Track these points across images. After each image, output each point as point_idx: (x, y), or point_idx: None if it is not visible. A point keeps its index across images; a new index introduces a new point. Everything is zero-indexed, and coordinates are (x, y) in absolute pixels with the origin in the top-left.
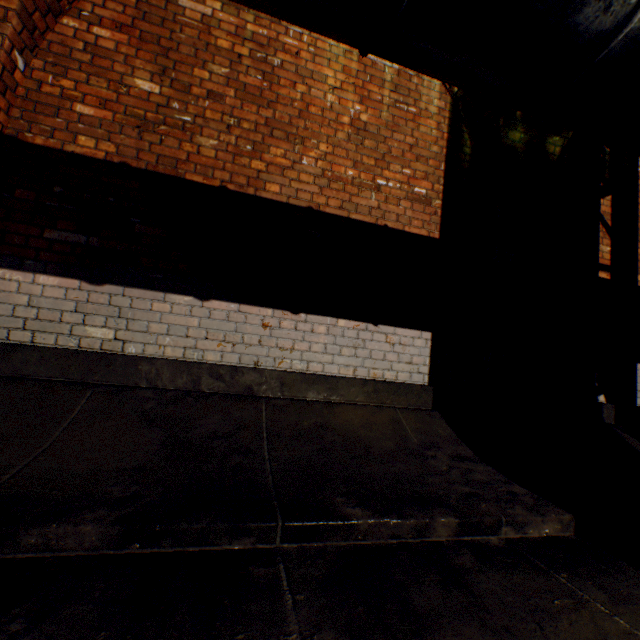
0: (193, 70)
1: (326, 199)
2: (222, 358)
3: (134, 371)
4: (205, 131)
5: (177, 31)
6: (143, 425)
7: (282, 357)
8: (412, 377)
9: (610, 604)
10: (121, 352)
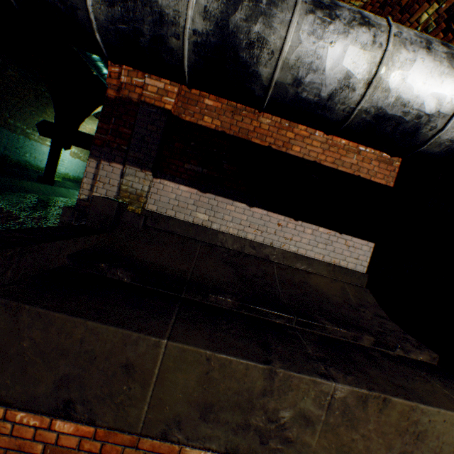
0: None
1: (325, 157)
2: (255, 238)
3: (216, 237)
4: (265, 114)
5: None
6: (225, 264)
7: (285, 243)
8: (356, 267)
9: (443, 386)
10: (210, 227)
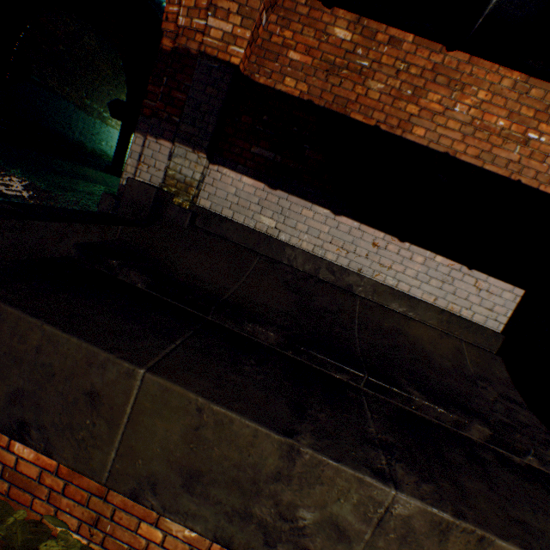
0: None
1: (465, 147)
2: (336, 259)
3: (282, 252)
4: (376, 75)
5: None
6: (285, 288)
7: (379, 271)
8: (487, 322)
9: None
10: (276, 237)
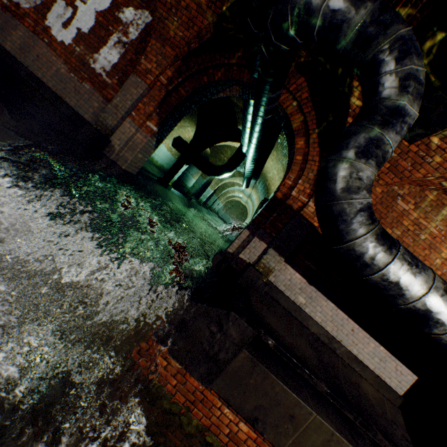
0: (386, 228)
1: None
2: (331, 331)
3: (305, 319)
4: None
5: (389, 211)
6: (310, 346)
7: (350, 344)
8: (396, 387)
9: None
10: (303, 308)
